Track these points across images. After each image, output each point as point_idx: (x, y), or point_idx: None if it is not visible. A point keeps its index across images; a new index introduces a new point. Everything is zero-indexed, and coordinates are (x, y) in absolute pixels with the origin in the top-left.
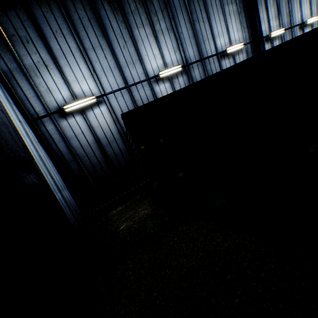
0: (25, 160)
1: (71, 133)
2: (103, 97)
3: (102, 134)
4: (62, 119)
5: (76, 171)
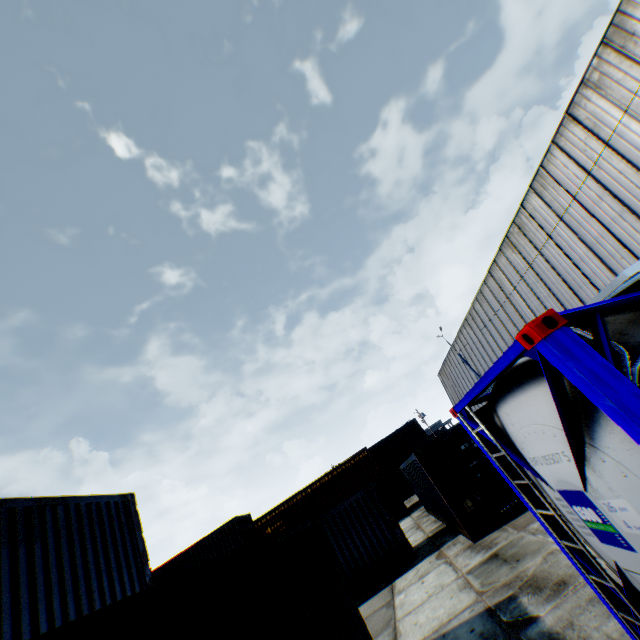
0: None
1: None
2: None
3: None
4: None
5: None
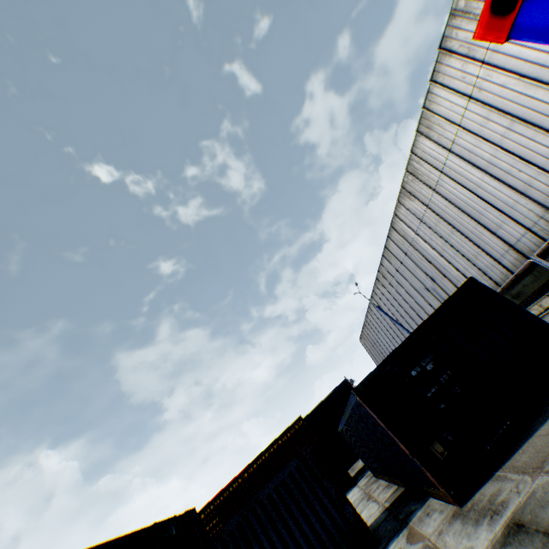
0: None
1: None
2: None
3: None
4: None
5: None
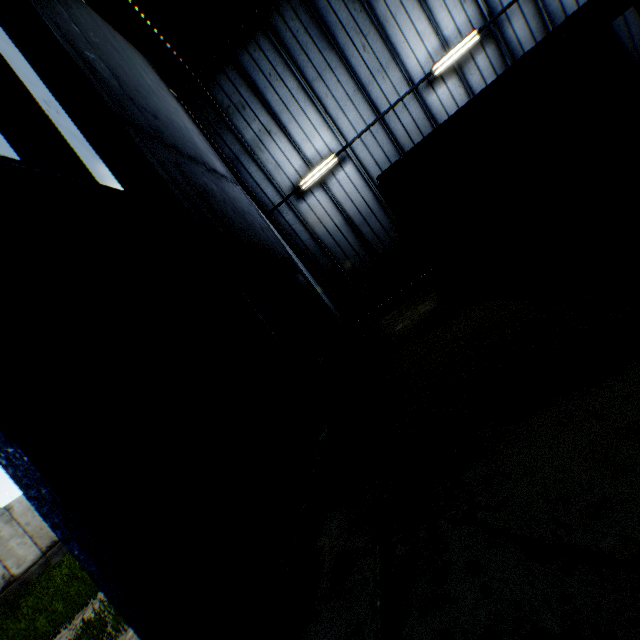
0: (290, 261)
1: (314, 219)
2: (345, 150)
3: (353, 210)
4: (300, 201)
5: (329, 269)
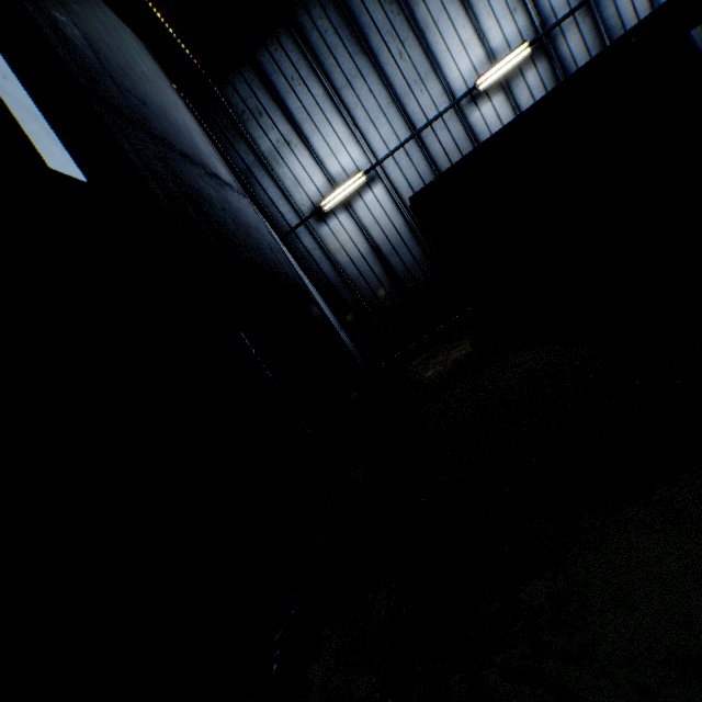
0: (303, 289)
1: (336, 245)
2: (374, 169)
3: (381, 237)
4: (321, 223)
5: (351, 303)
